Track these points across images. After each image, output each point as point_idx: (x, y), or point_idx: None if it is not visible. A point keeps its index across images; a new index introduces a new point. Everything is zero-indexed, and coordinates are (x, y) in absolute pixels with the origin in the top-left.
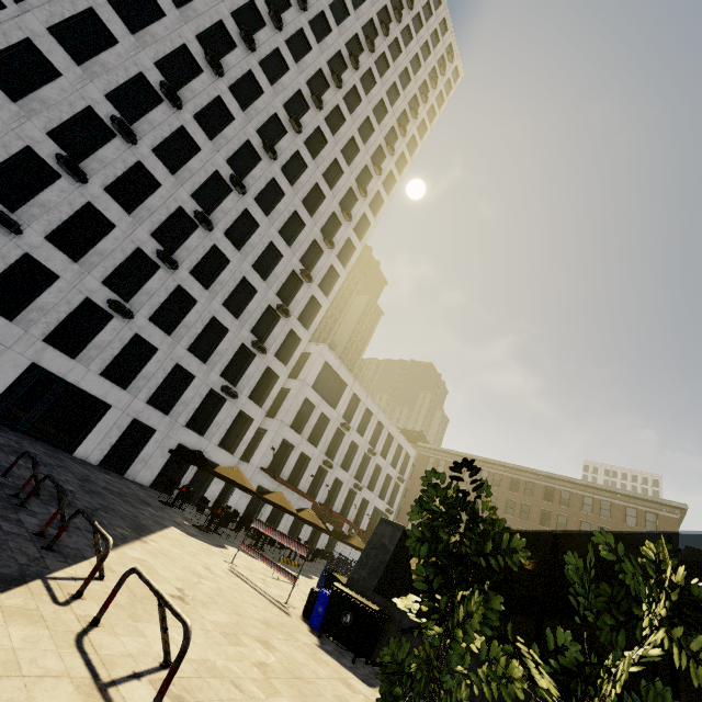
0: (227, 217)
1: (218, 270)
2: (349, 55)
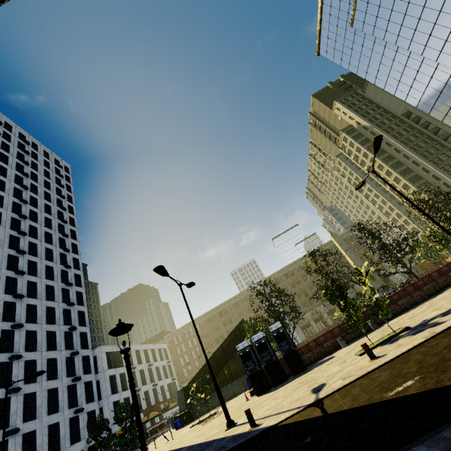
0: (21, 343)
1: (33, 368)
2: (16, 213)
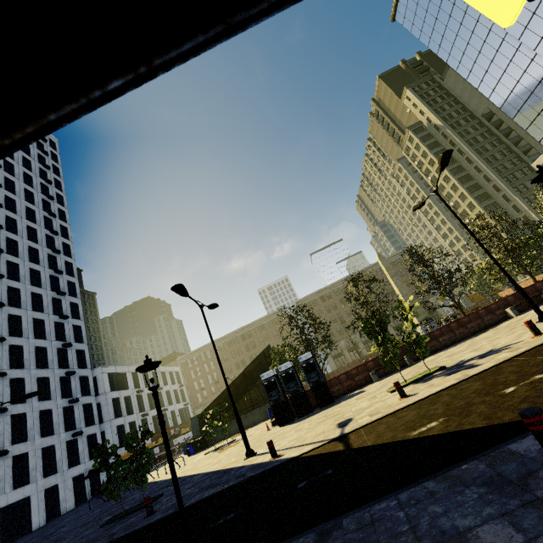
0: (4, 359)
1: (21, 388)
2: None
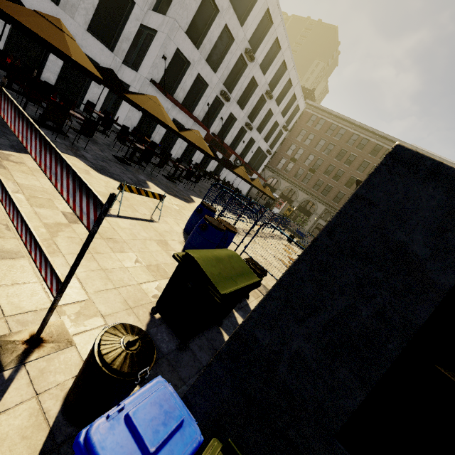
0: None
1: None
2: None
